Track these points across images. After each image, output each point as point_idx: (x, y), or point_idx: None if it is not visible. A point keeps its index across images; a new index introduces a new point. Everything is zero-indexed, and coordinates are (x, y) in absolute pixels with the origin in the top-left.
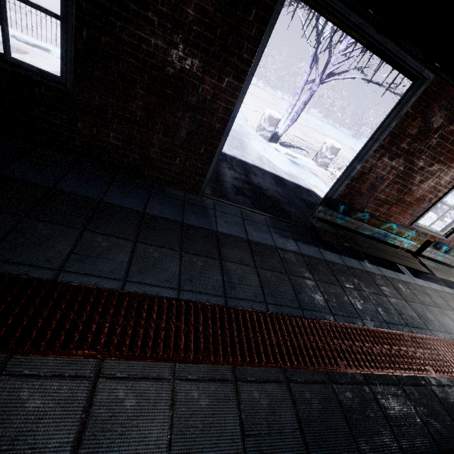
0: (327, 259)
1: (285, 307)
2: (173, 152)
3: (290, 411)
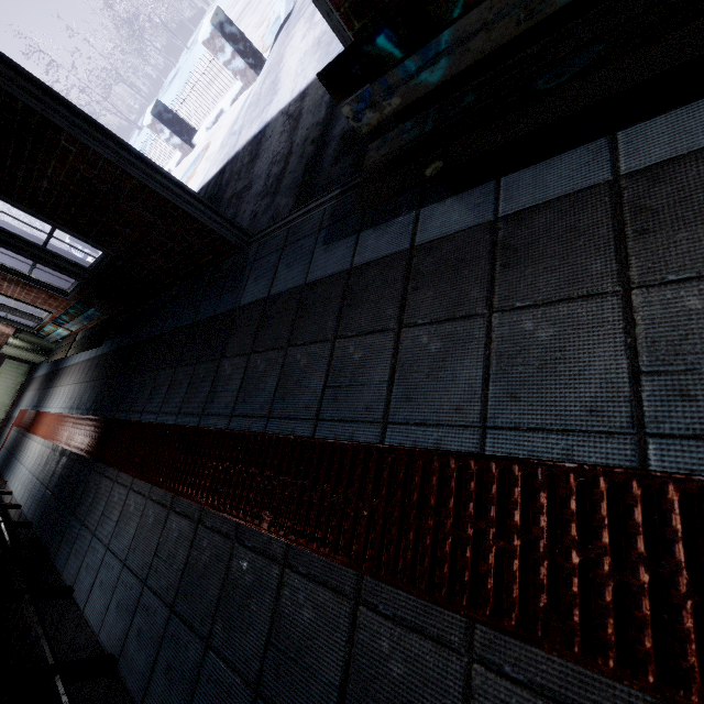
0: (418, 243)
1: (248, 418)
2: (176, 235)
3: (185, 551)
